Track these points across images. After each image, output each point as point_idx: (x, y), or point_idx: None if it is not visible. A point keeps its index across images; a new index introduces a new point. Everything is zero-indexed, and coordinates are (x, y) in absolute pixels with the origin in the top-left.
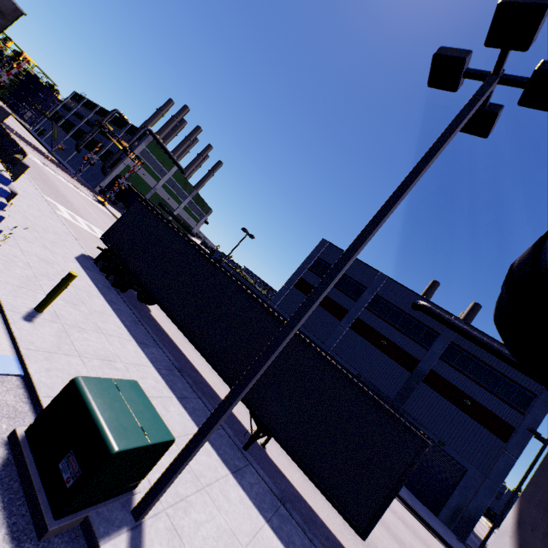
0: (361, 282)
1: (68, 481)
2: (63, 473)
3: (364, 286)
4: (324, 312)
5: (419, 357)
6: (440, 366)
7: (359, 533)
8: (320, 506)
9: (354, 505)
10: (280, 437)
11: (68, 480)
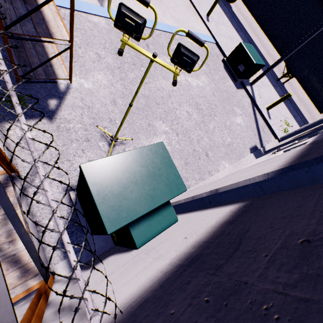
0: None
1: (241, 71)
2: (239, 69)
3: None
4: None
5: None
6: None
7: (319, 111)
8: (302, 109)
9: (322, 102)
10: (297, 76)
11: (241, 70)
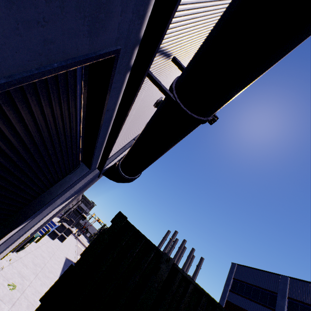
0: (271, 289)
1: None
2: None
3: (274, 292)
4: None
5: None
6: None
7: None
8: None
9: None
10: None
11: None
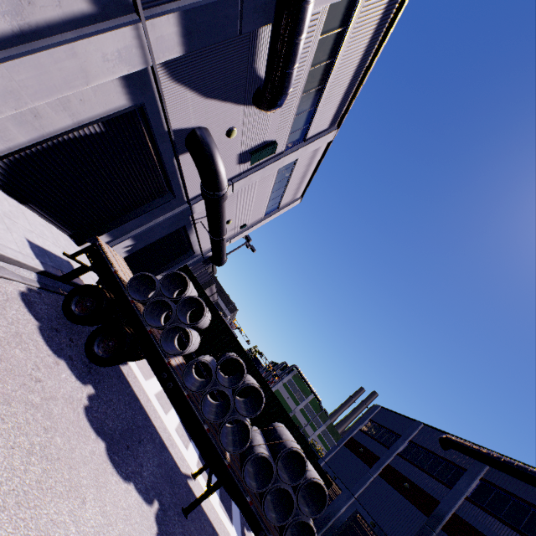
0: (399, 432)
1: None
2: None
3: (400, 435)
4: (359, 463)
5: (441, 499)
6: (465, 507)
7: None
8: None
9: None
10: None
11: None
